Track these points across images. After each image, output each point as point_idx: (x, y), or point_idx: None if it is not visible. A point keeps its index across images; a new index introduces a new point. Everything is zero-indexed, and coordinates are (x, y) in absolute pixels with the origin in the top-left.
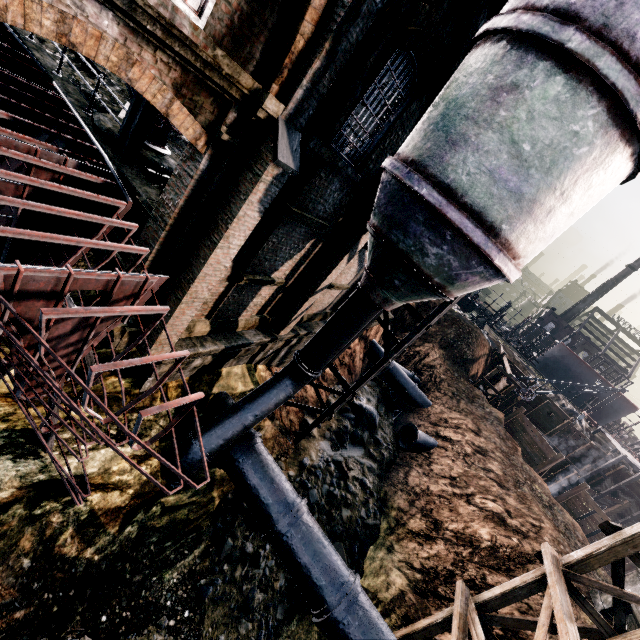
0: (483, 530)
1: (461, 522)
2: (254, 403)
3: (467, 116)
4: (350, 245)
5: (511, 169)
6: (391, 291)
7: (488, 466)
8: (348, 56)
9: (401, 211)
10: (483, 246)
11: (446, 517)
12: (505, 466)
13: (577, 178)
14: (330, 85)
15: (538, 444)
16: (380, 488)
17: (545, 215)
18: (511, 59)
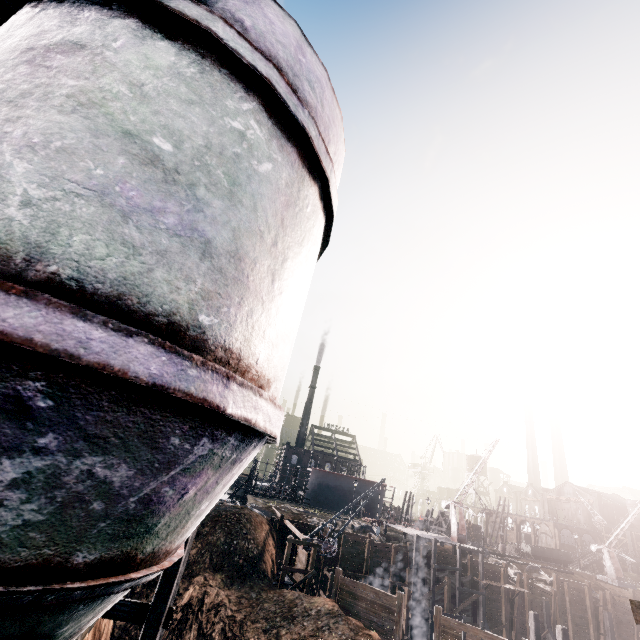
0: None
1: None
2: None
3: None
4: None
5: (151, 186)
6: None
7: None
8: None
9: None
10: (176, 381)
11: None
12: None
13: (282, 216)
14: None
15: (377, 601)
16: None
17: (270, 285)
18: (49, 16)
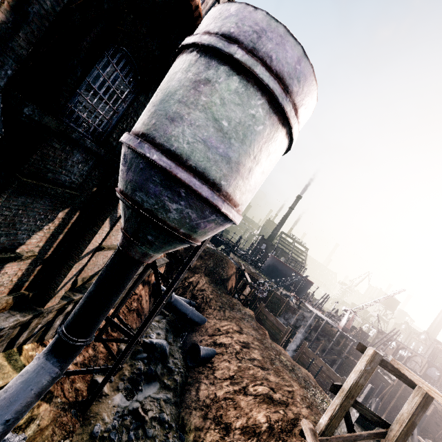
0: (260, 415)
1: (244, 416)
2: (3, 406)
3: (179, 100)
4: (109, 210)
5: (218, 139)
6: (147, 246)
7: (252, 356)
8: (47, 23)
9: (140, 175)
10: (211, 198)
11: (233, 416)
12: (262, 351)
13: (261, 147)
14: (30, 48)
15: (276, 324)
16: (178, 415)
17: (248, 173)
18: (202, 63)
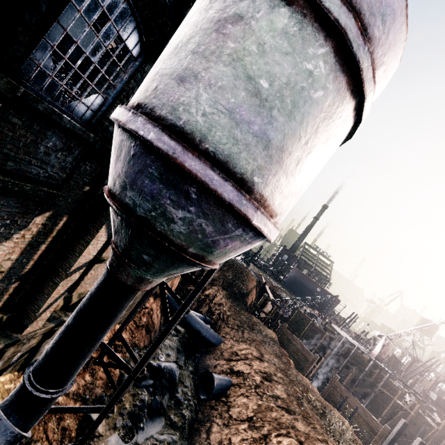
0: None
1: None
2: None
3: (193, 50)
4: (106, 216)
5: (252, 109)
6: (143, 268)
7: (275, 392)
8: None
9: (131, 166)
10: (237, 204)
11: None
12: (286, 386)
13: (317, 126)
14: None
15: (301, 350)
16: None
17: (294, 166)
18: None
